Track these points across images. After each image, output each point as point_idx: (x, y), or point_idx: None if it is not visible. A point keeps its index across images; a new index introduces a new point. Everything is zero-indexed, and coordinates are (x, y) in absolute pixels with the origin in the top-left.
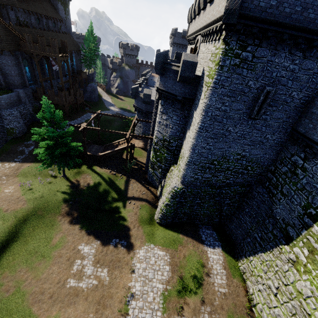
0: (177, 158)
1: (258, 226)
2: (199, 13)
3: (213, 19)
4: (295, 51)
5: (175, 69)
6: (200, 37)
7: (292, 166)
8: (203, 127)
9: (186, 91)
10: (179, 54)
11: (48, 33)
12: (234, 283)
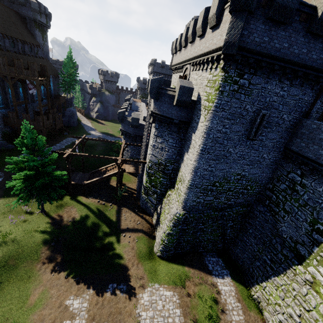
0: (174, 181)
1: (265, 247)
2: (186, 45)
3: (207, 50)
4: (284, 80)
5: (171, 94)
6: (190, 66)
7: (290, 183)
8: (205, 149)
9: (182, 115)
10: (166, 81)
11: (24, 56)
12: (252, 317)
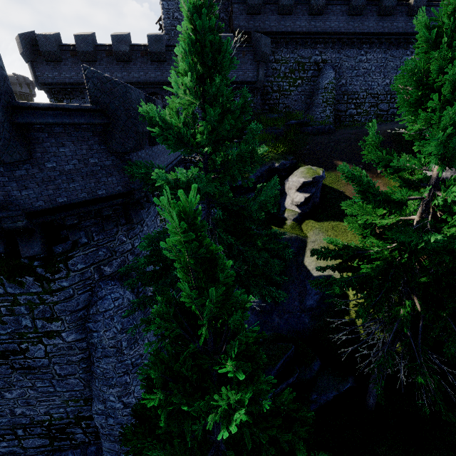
0: None
1: None
2: None
3: None
4: None
5: None
6: None
7: None
8: None
9: None
10: None
11: None
12: None
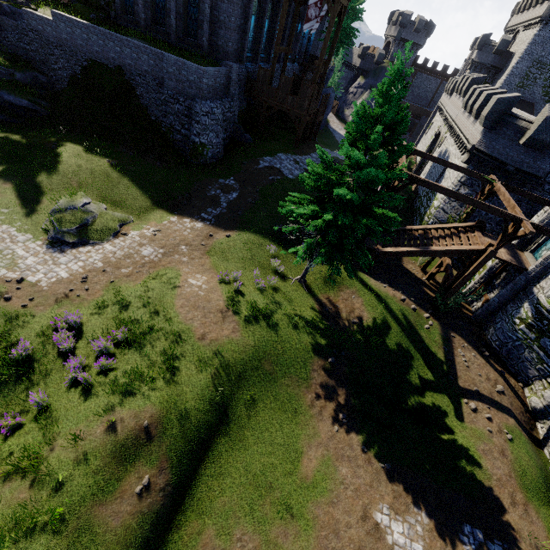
0: None
1: None
2: None
3: None
4: None
5: None
6: None
7: None
8: None
9: None
10: None
11: None
12: None
